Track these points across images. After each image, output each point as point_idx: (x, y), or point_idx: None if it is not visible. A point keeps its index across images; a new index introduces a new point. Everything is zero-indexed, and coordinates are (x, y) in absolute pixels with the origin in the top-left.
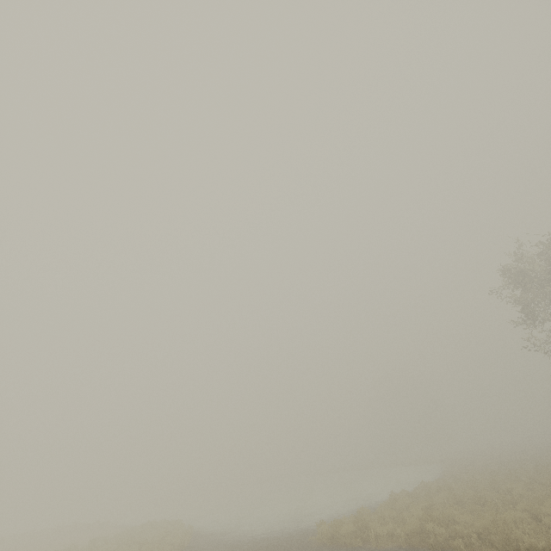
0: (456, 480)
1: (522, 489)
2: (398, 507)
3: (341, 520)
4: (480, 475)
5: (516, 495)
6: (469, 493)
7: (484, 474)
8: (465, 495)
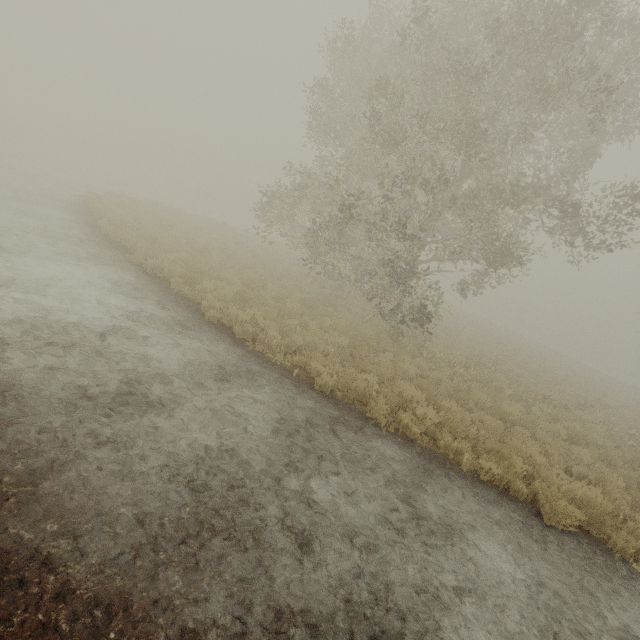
0: None
1: None
2: None
3: None
4: None
5: None
6: None
7: None
8: None
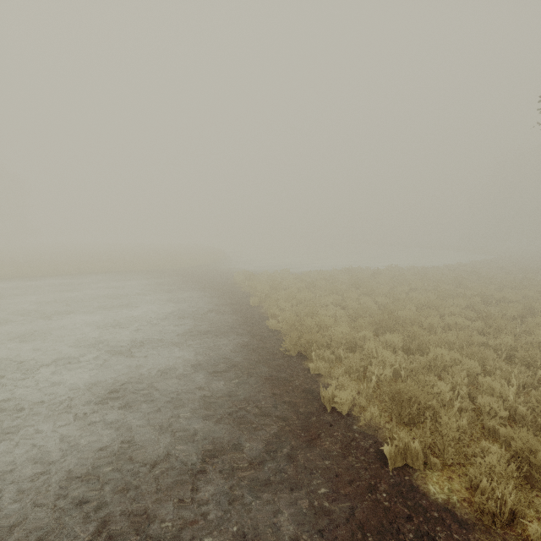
0: (423, 271)
1: (407, 287)
2: (313, 275)
3: (250, 272)
4: (448, 272)
5: (386, 289)
6: (381, 280)
7: (458, 272)
8: (366, 280)
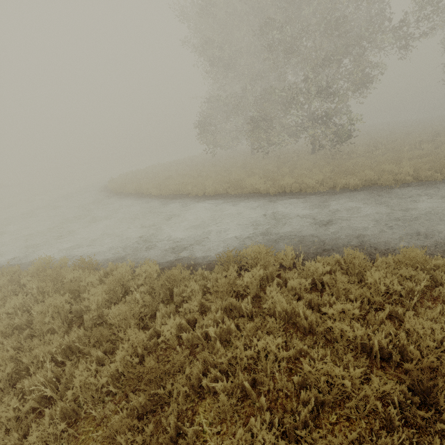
0: None
1: None
2: None
3: None
4: None
5: None
6: None
7: None
8: None
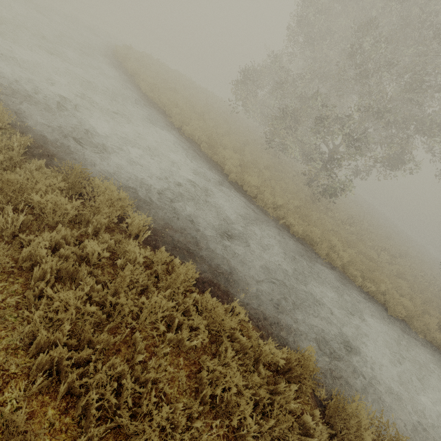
0: None
1: None
2: None
3: None
4: None
5: None
6: None
7: None
8: None
